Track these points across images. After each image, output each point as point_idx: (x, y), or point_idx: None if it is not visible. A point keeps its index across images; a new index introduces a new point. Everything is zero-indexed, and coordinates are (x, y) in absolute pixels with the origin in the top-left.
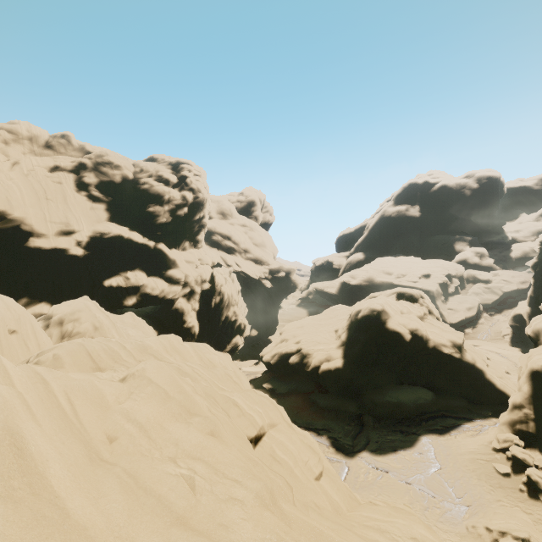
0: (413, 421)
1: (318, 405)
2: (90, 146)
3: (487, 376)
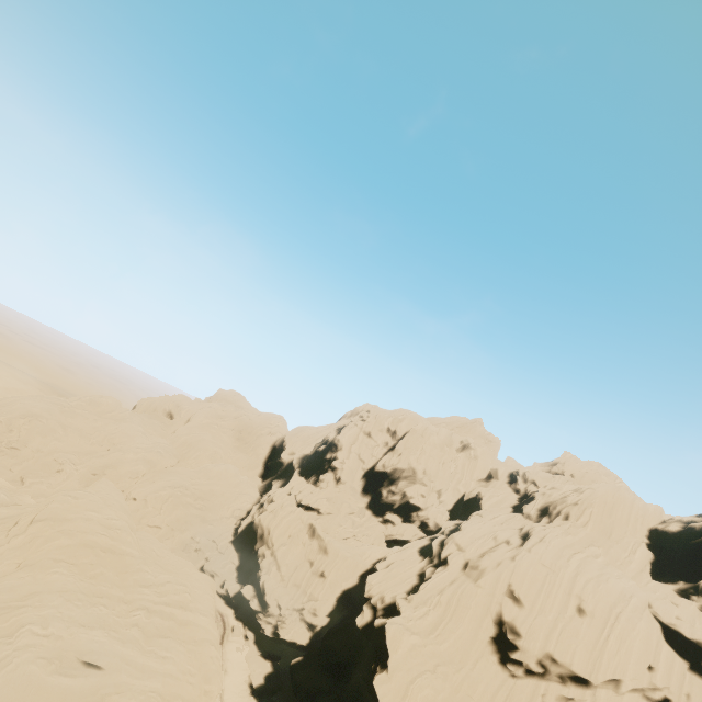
0: None
1: None
2: None
3: None
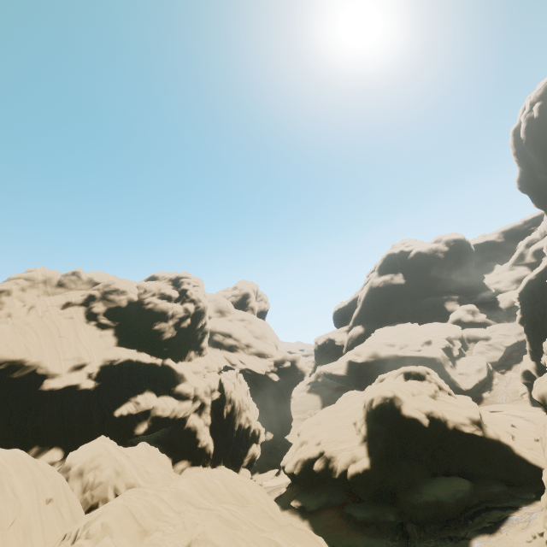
0: (459, 521)
1: (355, 519)
2: (97, 278)
3: (516, 451)
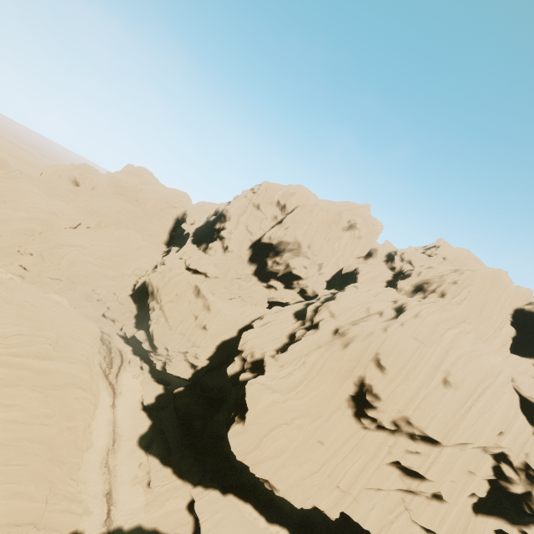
0: None
1: None
2: None
3: None
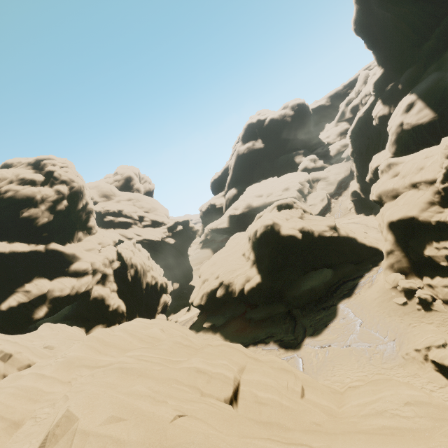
0: (327, 296)
1: (255, 320)
2: None
3: (358, 240)
